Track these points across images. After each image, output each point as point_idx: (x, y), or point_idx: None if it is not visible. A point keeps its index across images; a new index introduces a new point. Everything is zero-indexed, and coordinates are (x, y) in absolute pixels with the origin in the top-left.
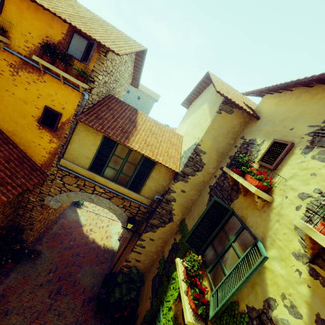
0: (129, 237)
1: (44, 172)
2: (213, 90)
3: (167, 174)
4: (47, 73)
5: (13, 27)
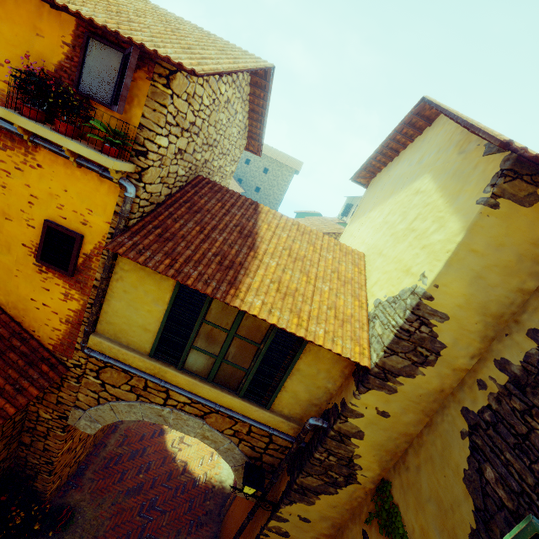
0: (250, 499)
1: (60, 363)
2: (441, 140)
3: (337, 363)
4: (40, 146)
5: None
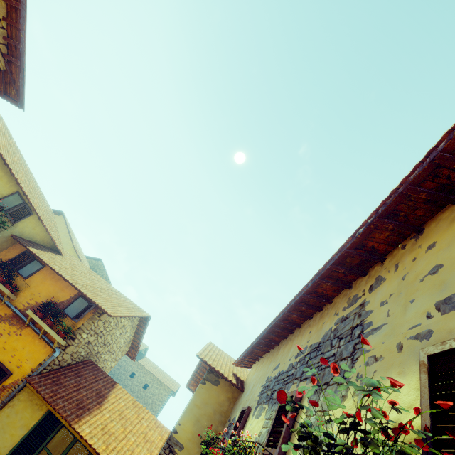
0: None
1: None
2: None
3: None
4: (30, 327)
5: (29, 288)
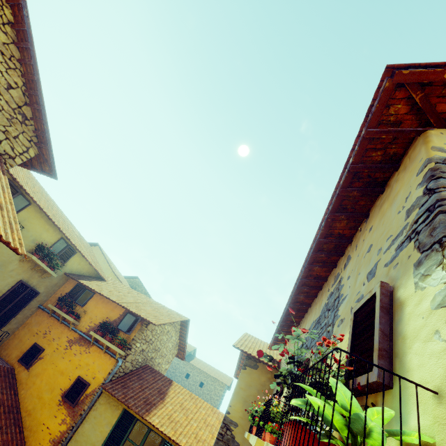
0: None
1: None
2: None
3: None
4: (95, 345)
5: (87, 314)
